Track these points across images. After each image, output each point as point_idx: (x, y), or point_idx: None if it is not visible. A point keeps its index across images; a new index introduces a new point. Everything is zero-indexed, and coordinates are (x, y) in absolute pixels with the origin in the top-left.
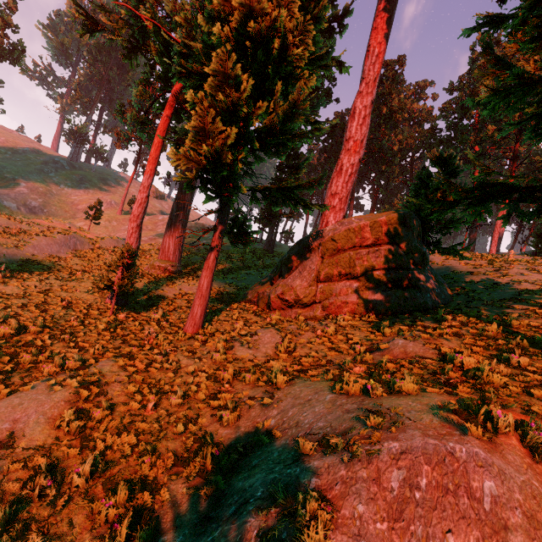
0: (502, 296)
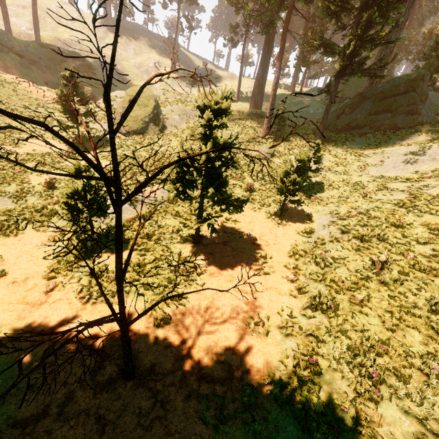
0: None
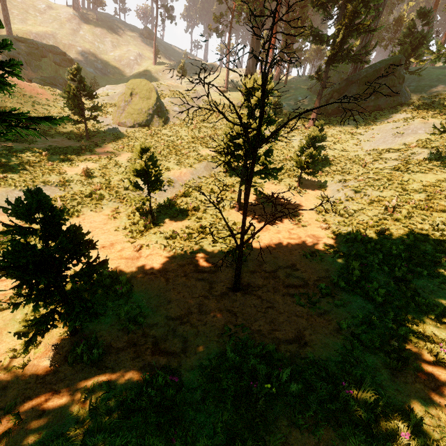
0: (433, 94)
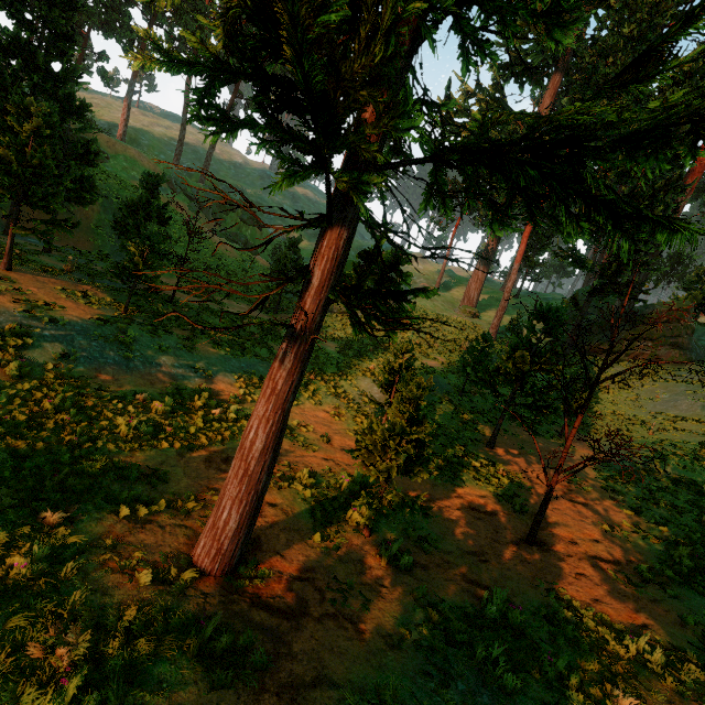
0: None
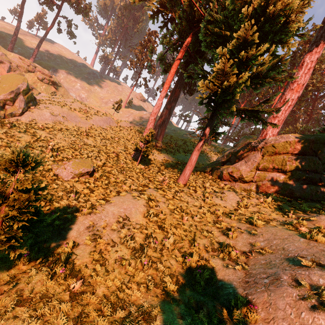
0: None
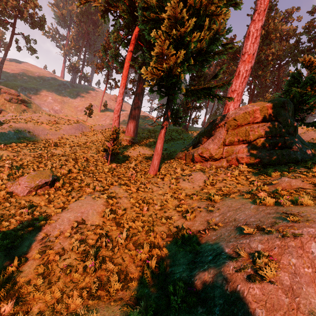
0: None
